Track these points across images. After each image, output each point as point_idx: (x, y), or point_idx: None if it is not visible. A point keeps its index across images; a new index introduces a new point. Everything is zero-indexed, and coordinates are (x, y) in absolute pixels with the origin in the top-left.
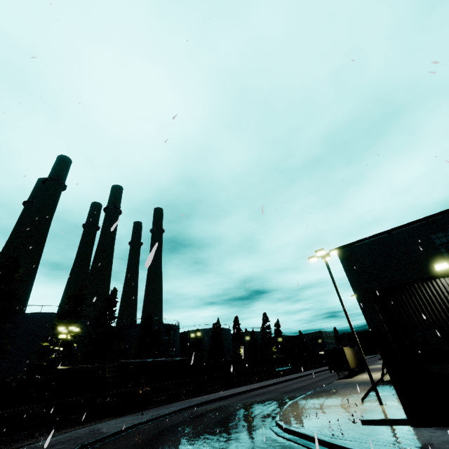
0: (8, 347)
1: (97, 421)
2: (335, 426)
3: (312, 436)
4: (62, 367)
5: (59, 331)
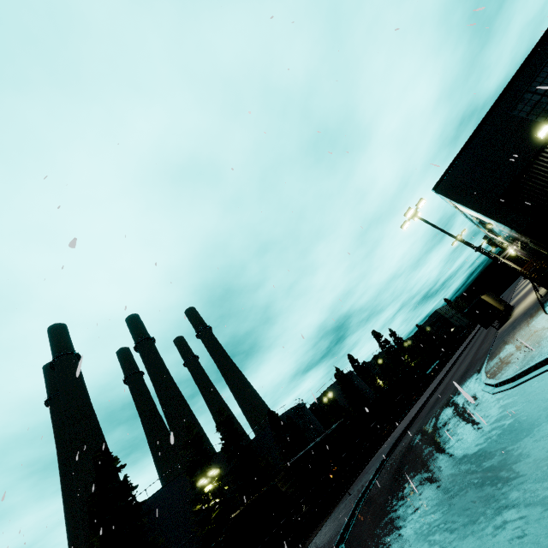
0: (161, 541)
1: (313, 535)
2: None
3: (547, 356)
4: (236, 514)
5: (199, 487)
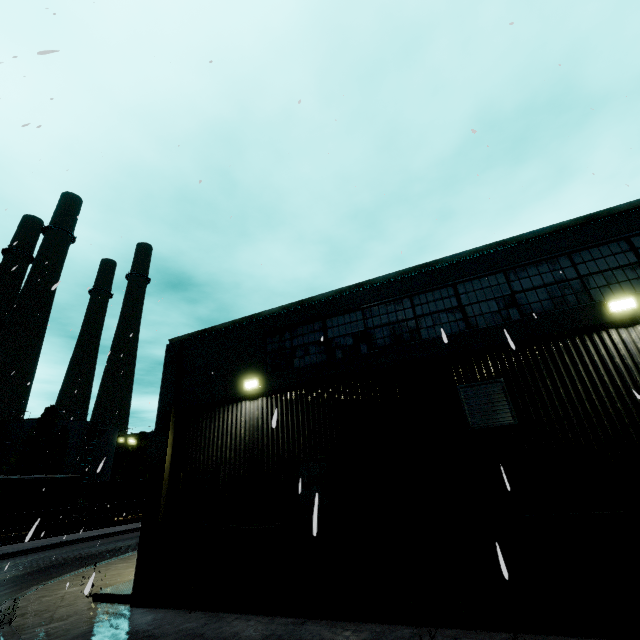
0: None
1: None
2: (62, 602)
3: None
4: None
5: None
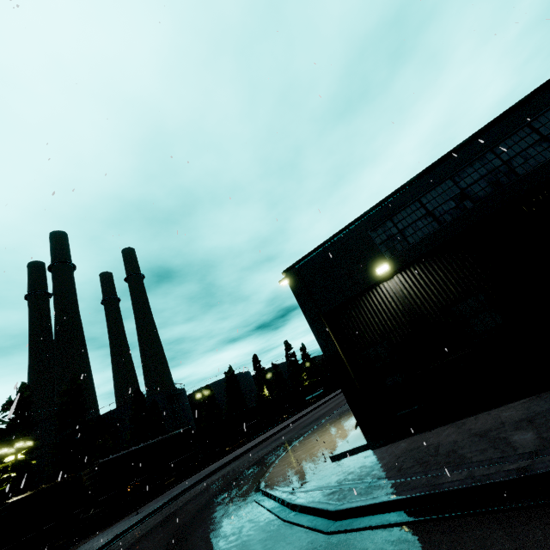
0: None
1: (81, 543)
2: (308, 472)
3: (276, 495)
4: (15, 499)
5: (7, 452)
